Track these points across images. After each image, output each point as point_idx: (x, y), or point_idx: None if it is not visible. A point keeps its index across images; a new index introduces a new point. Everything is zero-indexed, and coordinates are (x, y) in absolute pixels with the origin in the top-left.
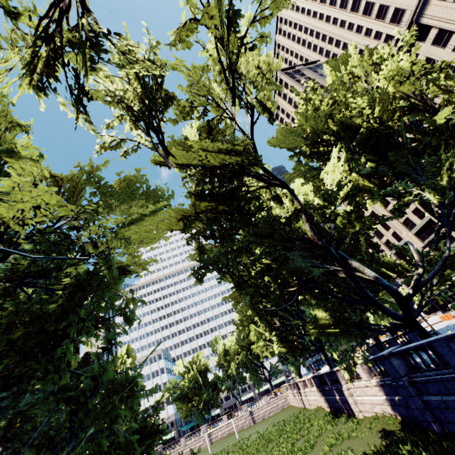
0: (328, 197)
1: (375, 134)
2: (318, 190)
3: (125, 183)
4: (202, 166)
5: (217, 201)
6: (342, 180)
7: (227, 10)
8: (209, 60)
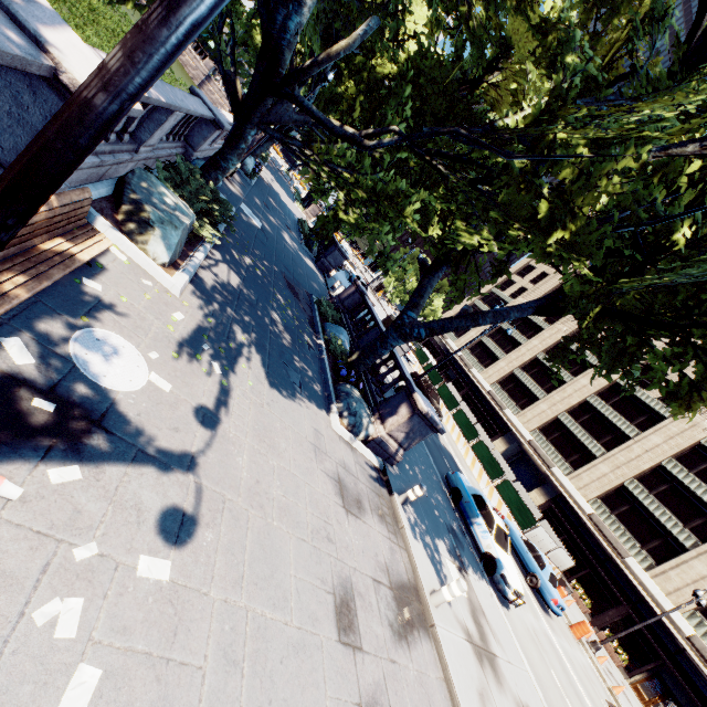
0: None
1: None
2: None
3: None
4: None
5: None
6: None
7: None
8: None
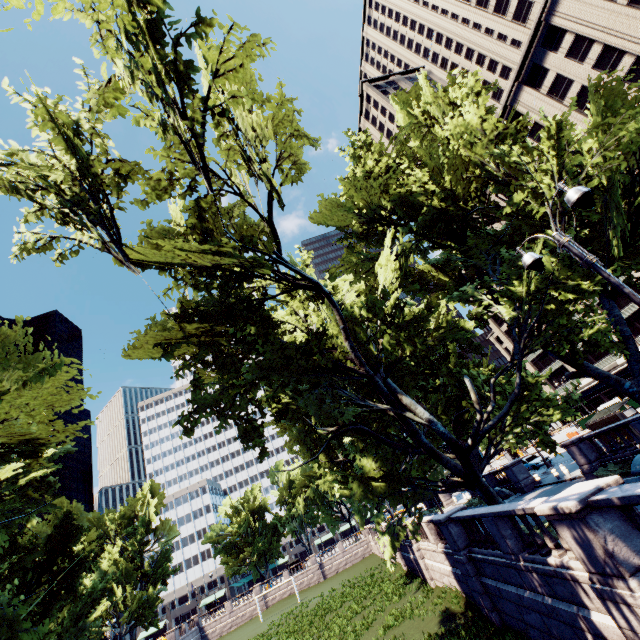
0: (371, 308)
1: (444, 214)
2: (370, 290)
3: (9, 335)
4: (191, 265)
5: (211, 318)
6: (412, 270)
7: (173, 61)
8: (159, 130)
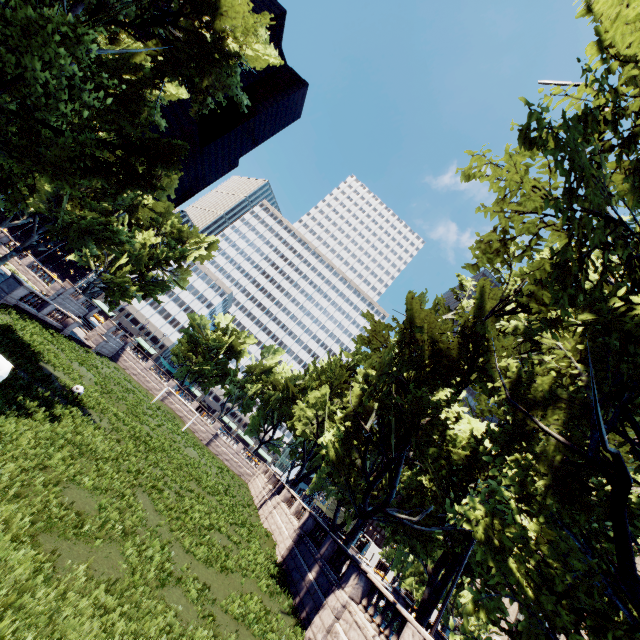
0: None
1: None
2: None
3: None
4: None
5: None
6: None
7: None
8: None
